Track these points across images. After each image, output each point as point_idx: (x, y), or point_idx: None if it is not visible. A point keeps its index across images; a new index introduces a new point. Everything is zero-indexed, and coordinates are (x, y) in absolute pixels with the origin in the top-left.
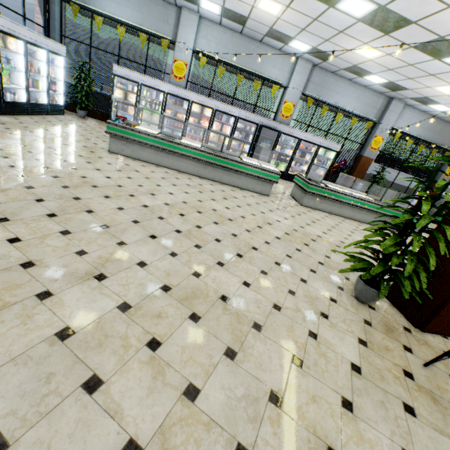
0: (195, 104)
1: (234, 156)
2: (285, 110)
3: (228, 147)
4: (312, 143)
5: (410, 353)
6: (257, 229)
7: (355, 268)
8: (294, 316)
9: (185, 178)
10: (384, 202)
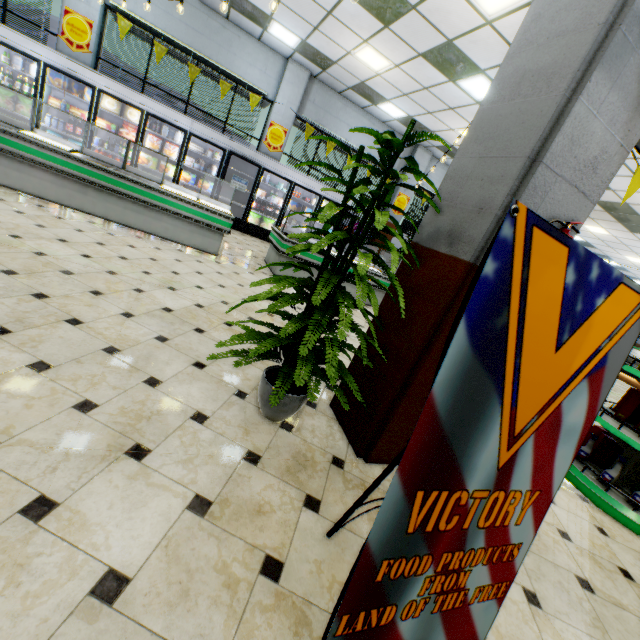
0: (108, 97)
1: (151, 180)
2: (272, 136)
3: (175, 181)
4: (312, 192)
5: (314, 511)
6: (128, 293)
7: (246, 351)
8: (27, 461)
9: (29, 203)
10: None
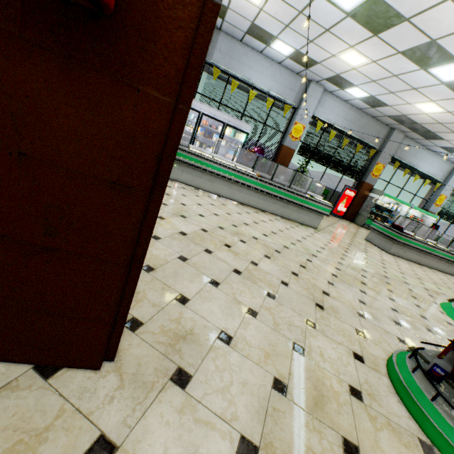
0: None
1: None
2: None
3: None
4: (217, 120)
5: None
6: None
7: None
8: None
9: None
10: (276, 182)
